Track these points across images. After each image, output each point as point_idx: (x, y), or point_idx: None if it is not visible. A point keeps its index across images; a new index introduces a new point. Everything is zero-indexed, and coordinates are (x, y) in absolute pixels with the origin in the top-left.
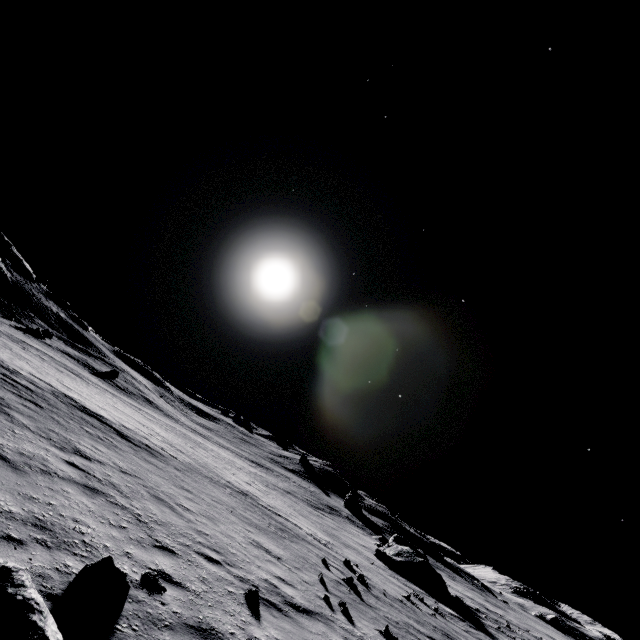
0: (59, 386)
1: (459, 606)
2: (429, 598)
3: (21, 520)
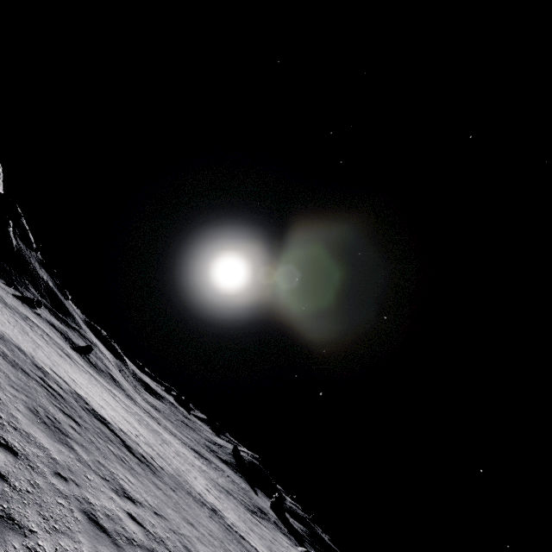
0: (70, 381)
1: None
2: None
3: None
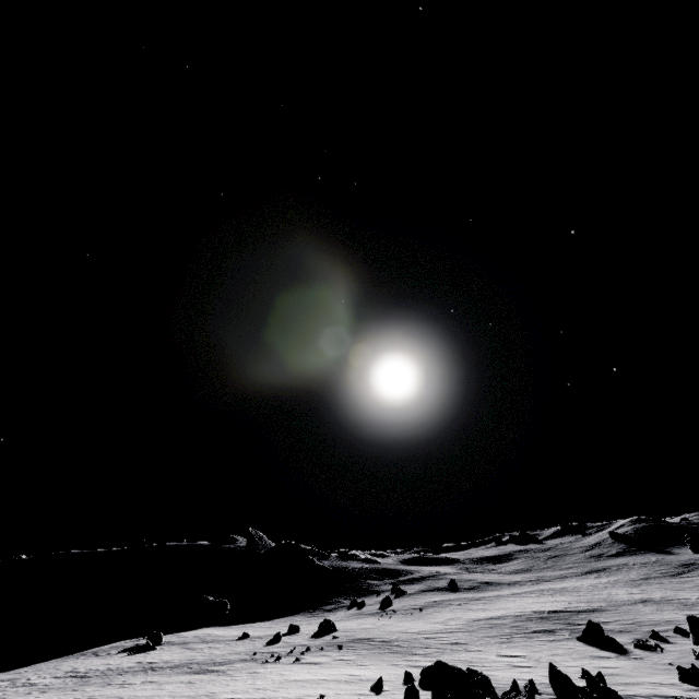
0: (521, 610)
1: None
2: None
3: (649, 632)
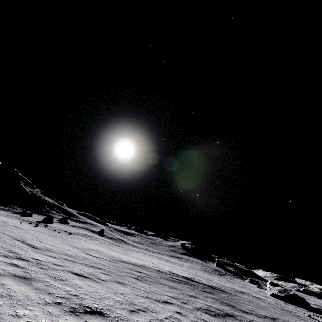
0: (156, 266)
1: (316, 311)
2: (313, 313)
3: None
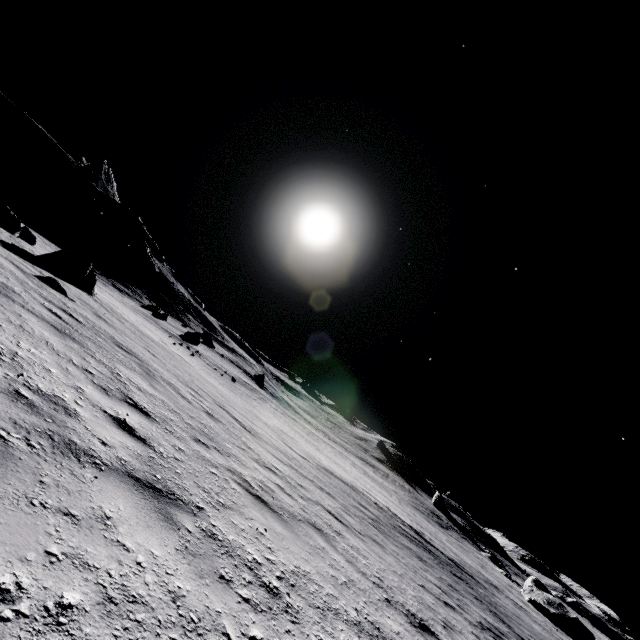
0: (366, 489)
1: None
2: None
3: None
